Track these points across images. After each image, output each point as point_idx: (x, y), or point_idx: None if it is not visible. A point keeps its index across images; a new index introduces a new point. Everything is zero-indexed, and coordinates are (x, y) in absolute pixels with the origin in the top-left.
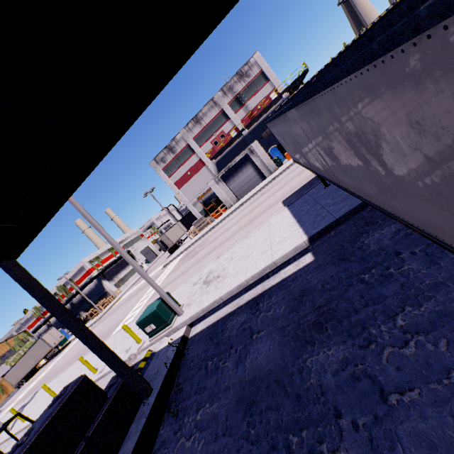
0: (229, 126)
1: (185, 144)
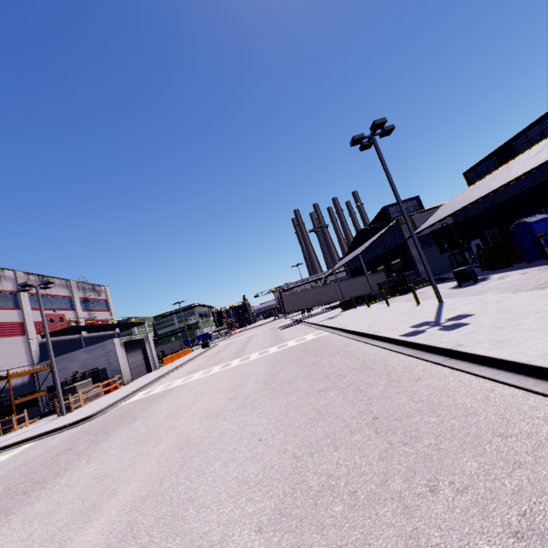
0: (72, 316)
1: (13, 288)
